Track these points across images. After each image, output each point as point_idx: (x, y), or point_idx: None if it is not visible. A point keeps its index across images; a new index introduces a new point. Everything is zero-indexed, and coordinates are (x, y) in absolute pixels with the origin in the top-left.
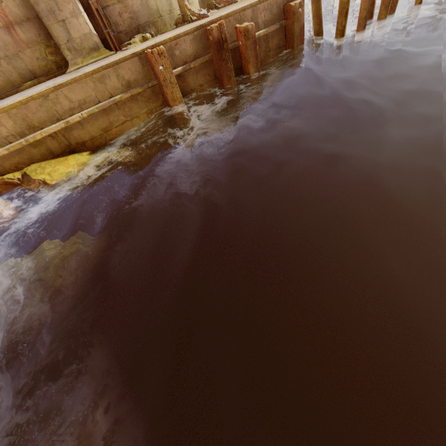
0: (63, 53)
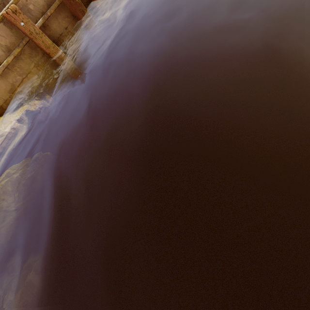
0: None
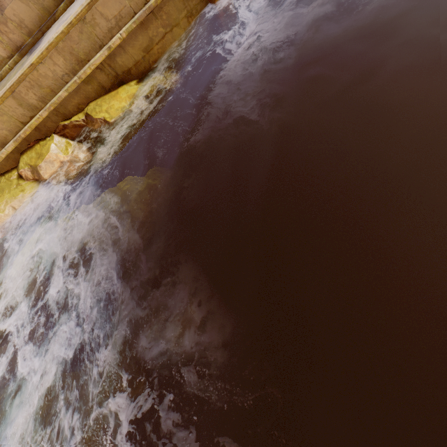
0: None
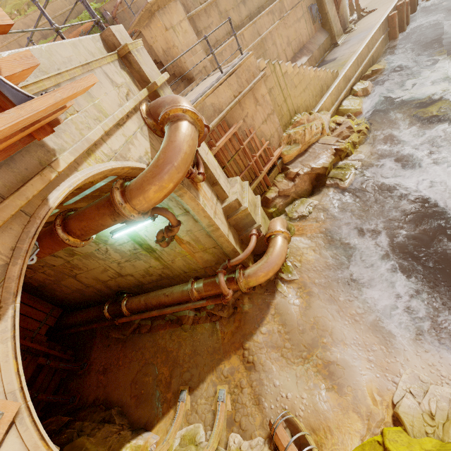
0: (335, 38)
